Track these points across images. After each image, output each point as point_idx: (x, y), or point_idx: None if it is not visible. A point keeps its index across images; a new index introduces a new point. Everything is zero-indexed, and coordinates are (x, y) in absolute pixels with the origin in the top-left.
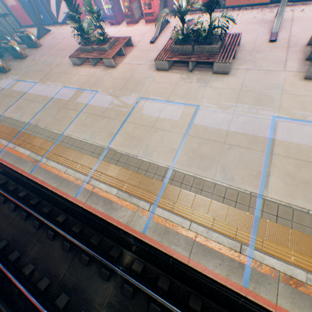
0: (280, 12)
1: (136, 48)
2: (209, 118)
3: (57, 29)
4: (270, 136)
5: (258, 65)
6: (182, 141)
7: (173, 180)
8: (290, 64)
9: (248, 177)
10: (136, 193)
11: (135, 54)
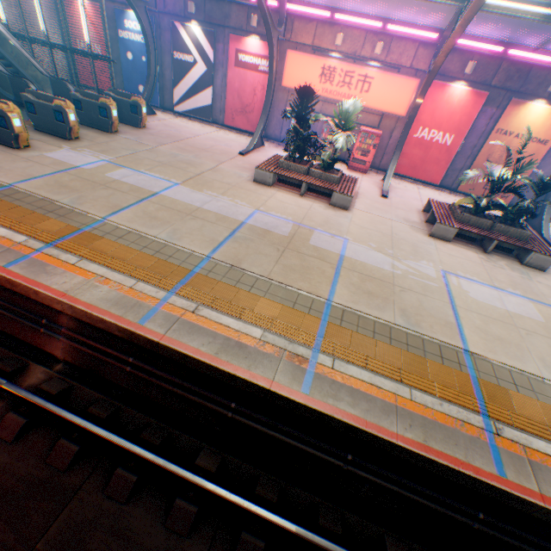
0: (545, 219)
1: (361, 194)
2: None
3: (168, 117)
4: None
5: None
6: None
7: None
8: None
9: None
10: None
11: (368, 202)
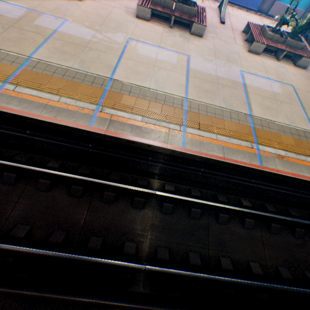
0: (225, 3)
1: None
2: (200, 66)
3: None
4: (243, 82)
5: (219, 36)
6: (186, 80)
7: (191, 108)
8: (237, 41)
9: (240, 105)
10: (163, 118)
11: None
